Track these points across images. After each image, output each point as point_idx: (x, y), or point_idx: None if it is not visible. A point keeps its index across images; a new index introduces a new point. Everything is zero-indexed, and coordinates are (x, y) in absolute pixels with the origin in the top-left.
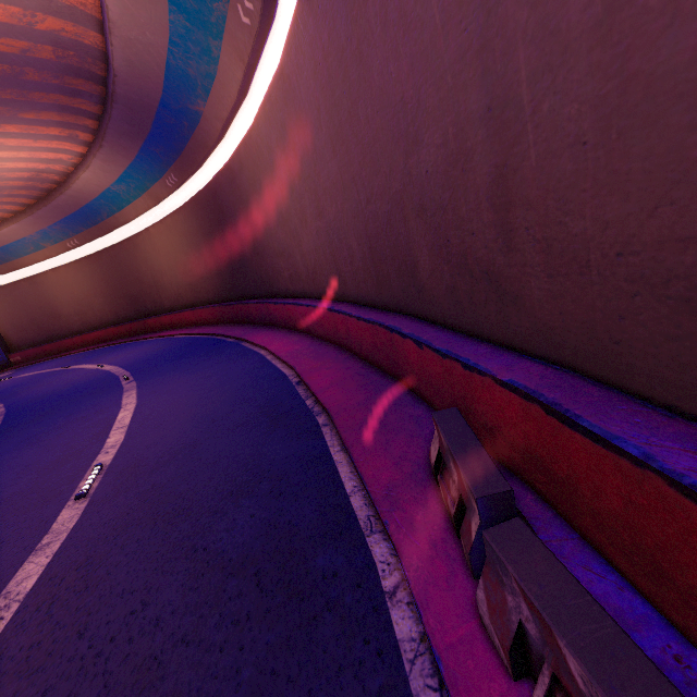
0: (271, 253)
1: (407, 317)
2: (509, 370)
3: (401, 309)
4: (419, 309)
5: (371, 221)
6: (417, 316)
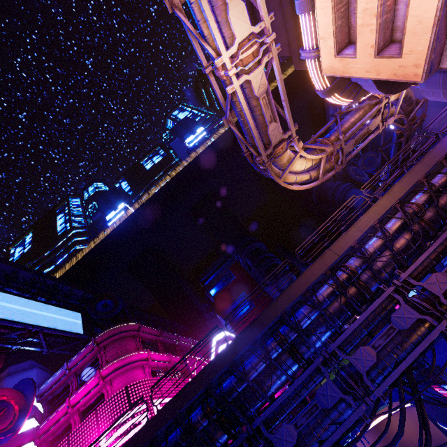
0: (405, 442)
1: None
2: None
3: None
4: None
5: None
6: None
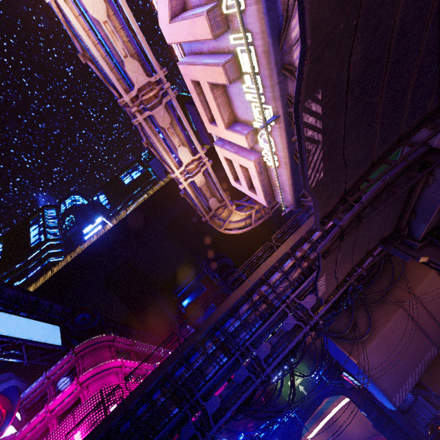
0: (349, 435)
1: (375, 436)
2: (379, 436)
3: (374, 435)
4: (375, 434)
5: (364, 426)
6: (375, 435)
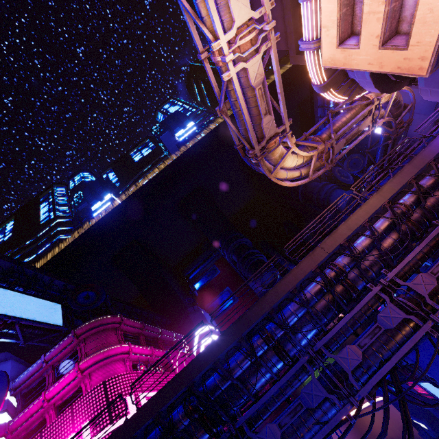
0: (377, 434)
1: None
2: None
3: None
4: None
5: (398, 428)
6: None
